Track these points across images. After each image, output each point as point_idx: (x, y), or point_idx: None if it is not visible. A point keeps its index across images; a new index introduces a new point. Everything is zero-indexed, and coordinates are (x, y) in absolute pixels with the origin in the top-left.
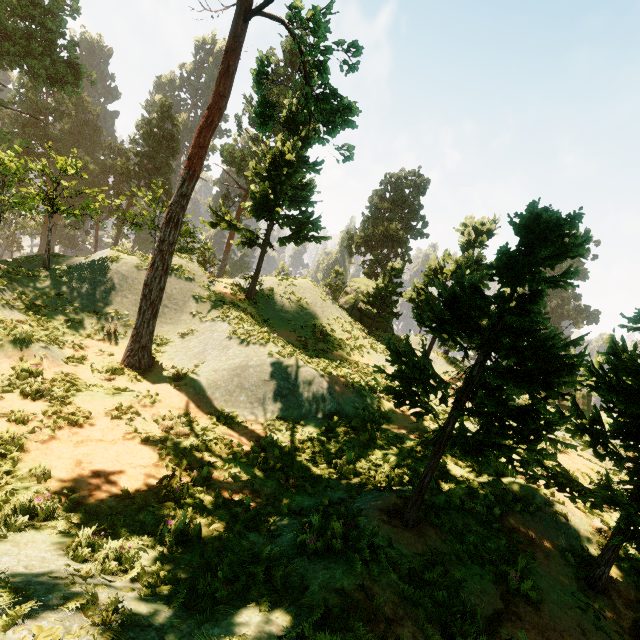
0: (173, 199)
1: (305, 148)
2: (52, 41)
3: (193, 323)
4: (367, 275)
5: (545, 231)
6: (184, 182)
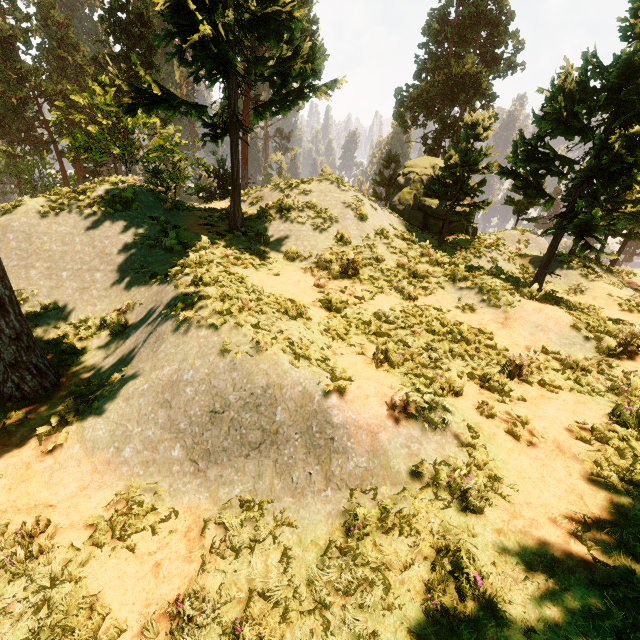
0: None
1: None
2: None
3: (137, 290)
4: (431, 154)
5: None
6: None
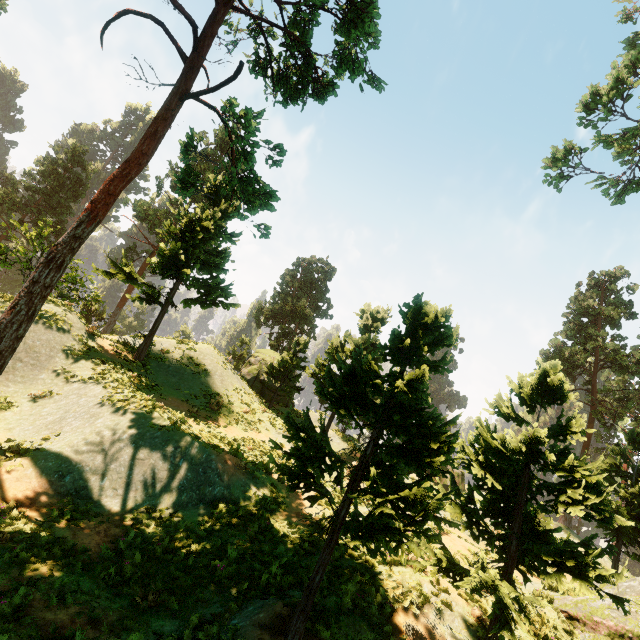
0: (62, 239)
1: (224, 219)
2: None
3: (55, 384)
4: (273, 347)
5: (427, 321)
6: (81, 224)
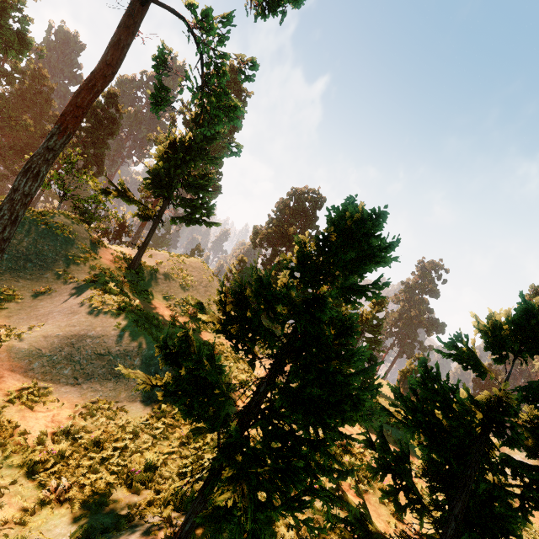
0: (37, 150)
1: (208, 143)
2: (3, 9)
3: (55, 282)
4: (265, 266)
5: (350, 227)
6: (52, 136)
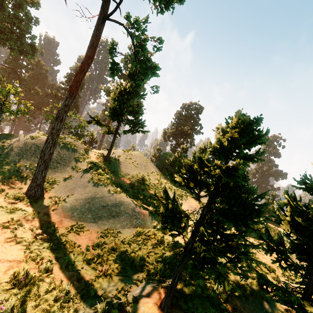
0: (60, 107)
1: (138, 87)
2: (23, 34)
3: (72, 172)
4: (172, 151)
5: (243, 127)
6: (67, 98)
